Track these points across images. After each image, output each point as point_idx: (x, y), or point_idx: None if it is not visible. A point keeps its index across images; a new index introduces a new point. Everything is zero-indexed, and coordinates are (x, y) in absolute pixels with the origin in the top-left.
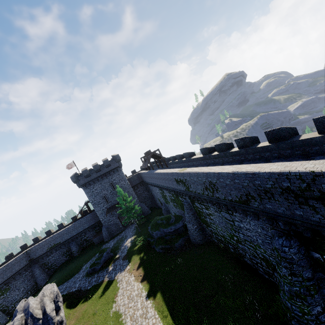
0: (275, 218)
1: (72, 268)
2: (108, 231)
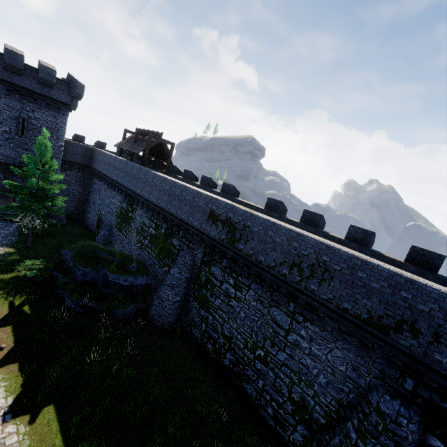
0: (407, 370)
1: None
2: None
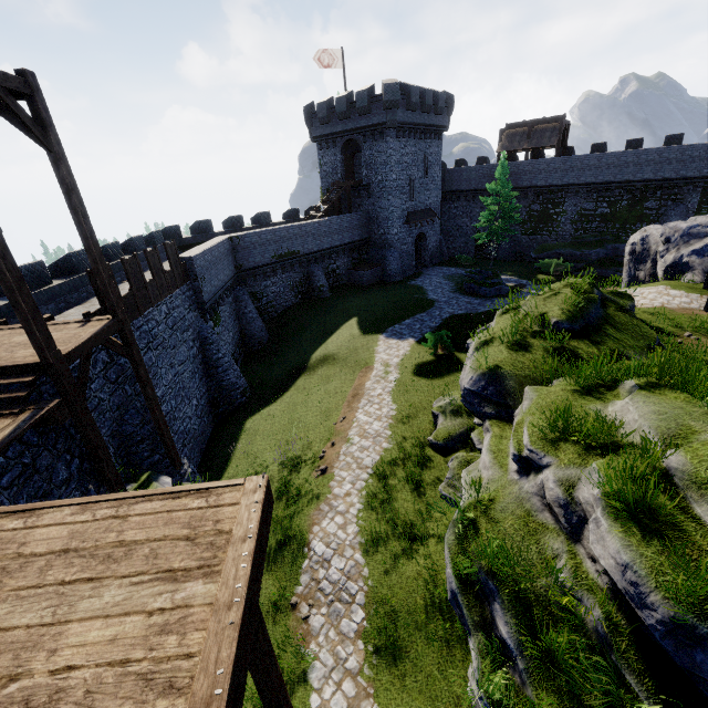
0: None
1: (385, 302)
2: (400, 263)
